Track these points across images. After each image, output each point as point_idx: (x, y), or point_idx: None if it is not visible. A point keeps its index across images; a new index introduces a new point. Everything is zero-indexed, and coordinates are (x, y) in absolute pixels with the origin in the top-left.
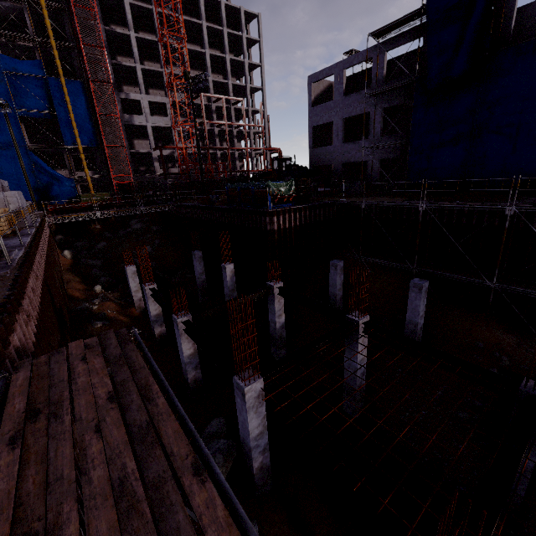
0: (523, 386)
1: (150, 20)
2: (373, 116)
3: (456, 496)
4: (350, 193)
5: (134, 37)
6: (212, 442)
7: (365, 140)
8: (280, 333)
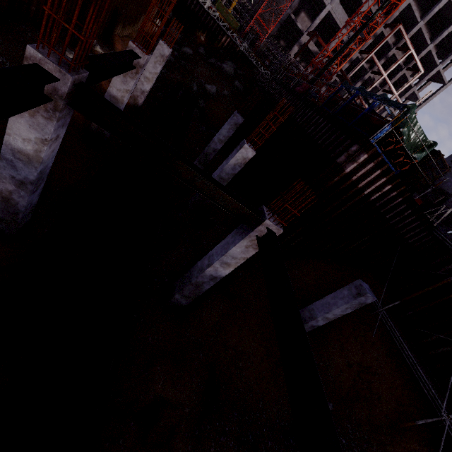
0: None
1: None
2: None
3: None
4: None
5: None
6: None
7: None
8: (202, 281)
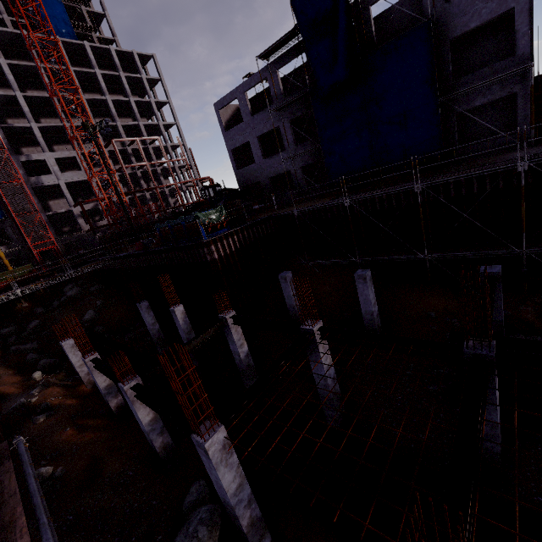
0: (466, 348)
1: (36, 77)
2: (283, 129)
3: (417, 498)
4: (283, 204)
5: (21, 96)
6: (192, 515)
7: (283, 152)
8: (247, 363)
